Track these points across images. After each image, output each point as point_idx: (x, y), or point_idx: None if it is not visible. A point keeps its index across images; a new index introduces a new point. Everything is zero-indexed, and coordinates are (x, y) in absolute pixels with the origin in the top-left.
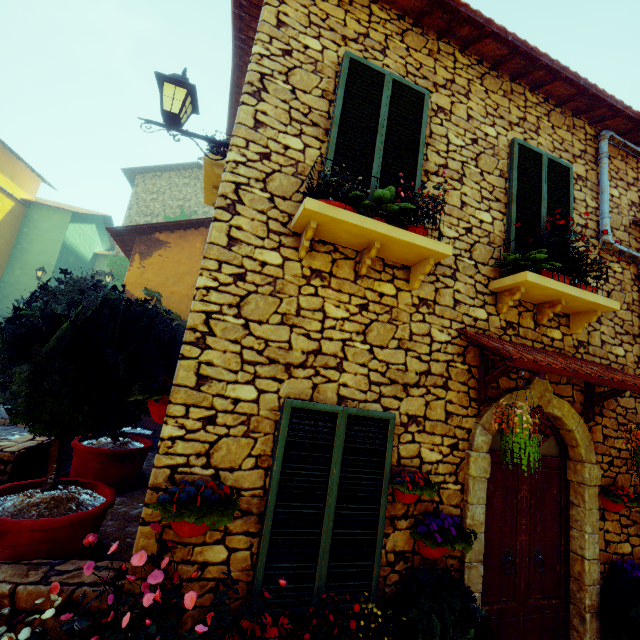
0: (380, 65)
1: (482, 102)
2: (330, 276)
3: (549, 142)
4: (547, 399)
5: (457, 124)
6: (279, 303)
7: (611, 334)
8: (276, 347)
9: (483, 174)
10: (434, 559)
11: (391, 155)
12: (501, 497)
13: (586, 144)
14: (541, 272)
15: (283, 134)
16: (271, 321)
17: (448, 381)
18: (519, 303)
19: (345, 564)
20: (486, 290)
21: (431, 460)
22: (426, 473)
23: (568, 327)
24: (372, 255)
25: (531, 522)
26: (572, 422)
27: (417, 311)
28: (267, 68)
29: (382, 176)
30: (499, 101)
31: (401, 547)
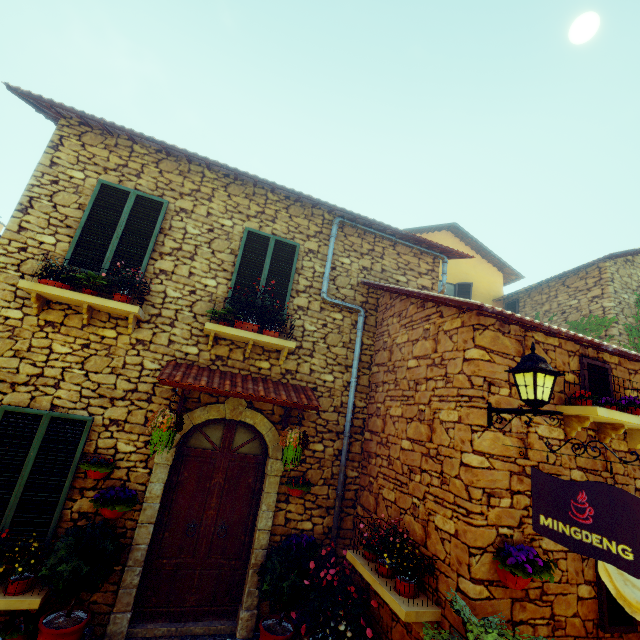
0: (134, 184)
1: (224, 203)
2: (61, 325)
3: (285, 227)
4: (240, 411)
5: (197, 219)
6: (15, 343)
7: (322, 365)
8: (6, 372)
9: (215, 253)
10: (109, 518)
11: (127, 244)
12: (195, 482)
13: (323, 227)
14: (235, 321)
15: (41, 234)
16: (6, 355)
17: (152, 397)
18: (232, 342)
19: (29, 516)
20: (201, 333)
21: (126, 451)
22: (119, 460)
23: (278, 360)
24: (84, 312)
25: (222, 502)
26: (263, 428)
27: (134, 348)
28: (36, 193)
29: (115, 259)
30: (240, 201)
31: (86, 509)
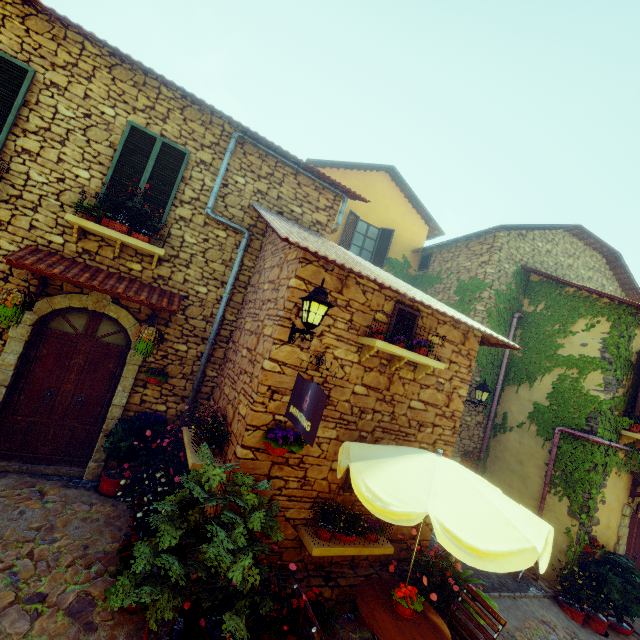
0: None
1: (106, 87)
2: None
3: (177, 130)
4: (104, 304)
5: (71, 100)
6: None
7: (198, 277)
8: None
9: (90, 142)
10: None
11: None
12: (54, 359)
13: (221, 139)
14: (103, 219)
15: None
16: None
17: (10, 277)
18: (102, 239)
19: None
20: (68, 225)
21: None
22: None
23: (151, 264)
24: None
25: (81, 379)
26: (127, 323)
27: None
28: None
29: None
30: (127, 89)
31: None
